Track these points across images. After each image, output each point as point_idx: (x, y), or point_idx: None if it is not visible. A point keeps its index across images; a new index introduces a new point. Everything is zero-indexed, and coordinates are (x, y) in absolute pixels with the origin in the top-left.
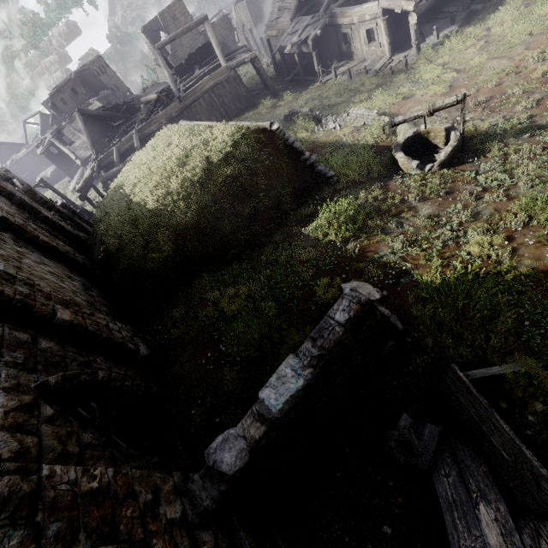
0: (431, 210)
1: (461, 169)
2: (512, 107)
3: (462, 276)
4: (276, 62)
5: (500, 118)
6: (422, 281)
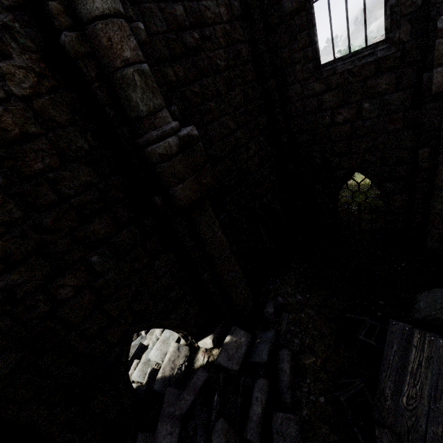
0: None
1: None
2: None
3: None
4: None
5: None
6: None
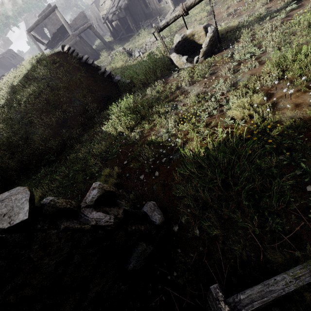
0: (199, 89)
1: (220, 54)
2: (253, 8)
3: (222, 143)
4: (111, 31)
5: (245, 17)
6: (186, 155)
